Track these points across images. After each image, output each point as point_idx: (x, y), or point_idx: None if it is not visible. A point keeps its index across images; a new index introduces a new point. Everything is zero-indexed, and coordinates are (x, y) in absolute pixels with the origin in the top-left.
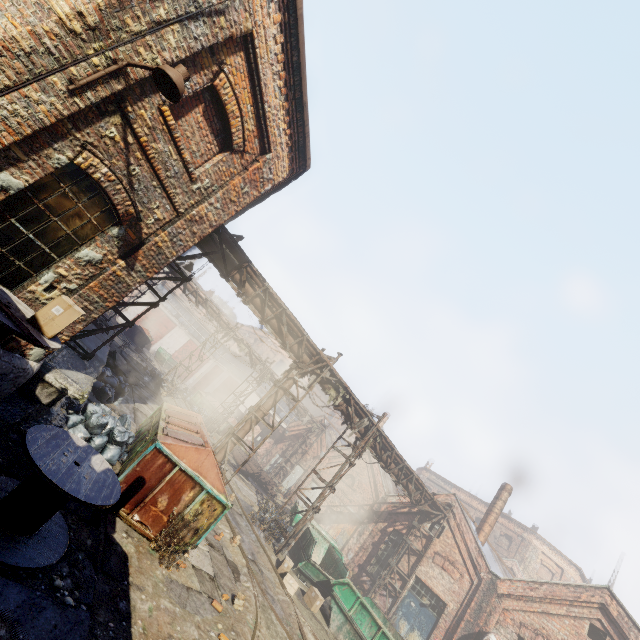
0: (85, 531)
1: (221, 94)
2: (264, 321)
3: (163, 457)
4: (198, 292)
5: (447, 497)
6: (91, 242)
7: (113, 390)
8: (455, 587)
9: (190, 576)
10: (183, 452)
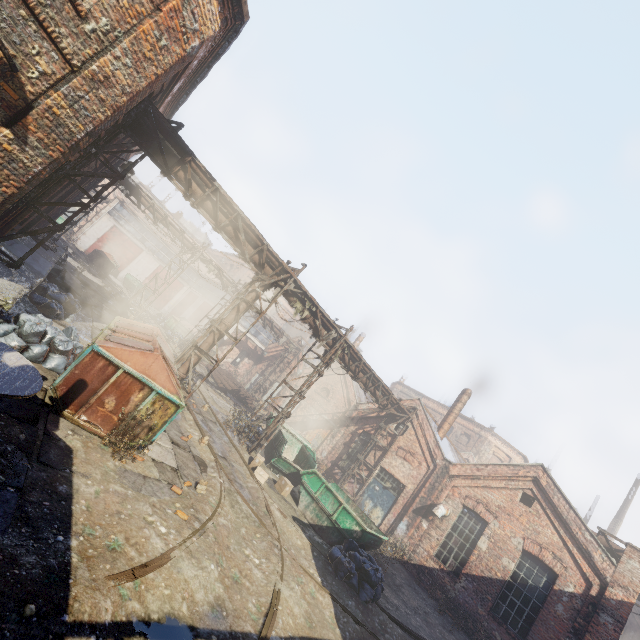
0: (17, 427)
1: None
2: (218, 228)
3: (103, 360)
4: (155, 208)
5: (412, 402)
6: None
7: (61, 306)
8: (414, 473)
9: (148, 467)
10: (127, 356)
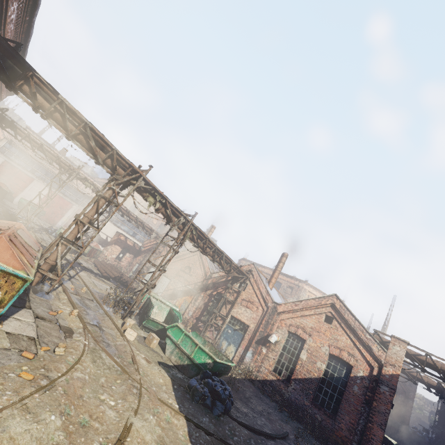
0: None
1: None
2: (69, 136)
3: None
4: (31, 137)
5: (249, 266)
6: None
7: None
8: (254, 315)
9: None
10: None
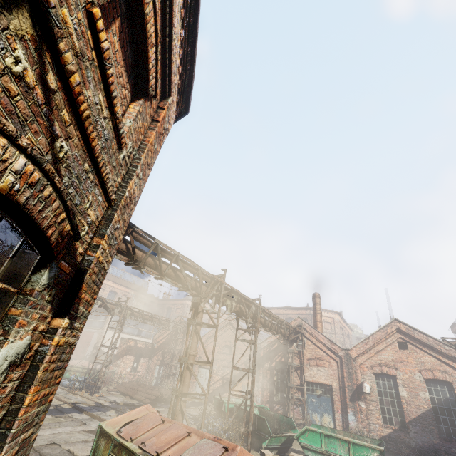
0: None
1: (144, 2)
2: (163, 276)
3: None
4: None
5: (295, 321)
6: (5, 328)
7: None
8: (330, 371)
9: None
10: None
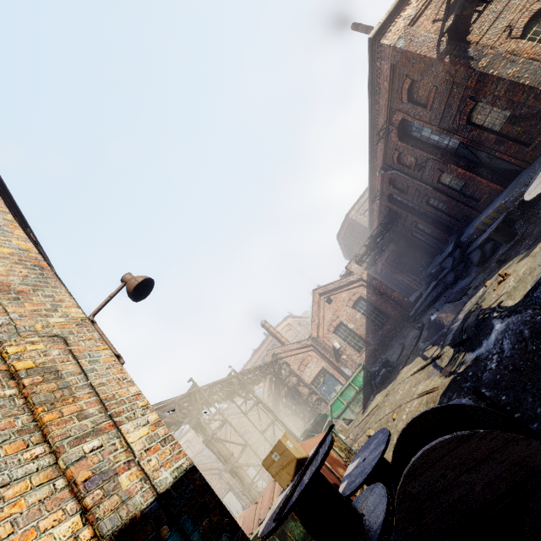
0: None
1: None
2: None
3: None
4: None
5: (268, 355)
6: None
7: None
8: (315, 360)
9: None
10: None
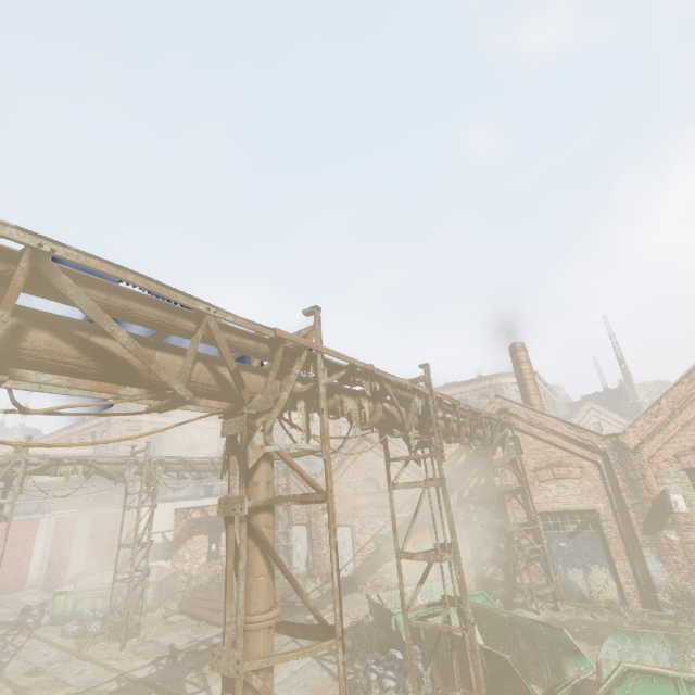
0: None
1: None
2: None
3: None
4: None
5: (492, 405)
6: None
7: None
8: (586, 485)
9: None
10: None
